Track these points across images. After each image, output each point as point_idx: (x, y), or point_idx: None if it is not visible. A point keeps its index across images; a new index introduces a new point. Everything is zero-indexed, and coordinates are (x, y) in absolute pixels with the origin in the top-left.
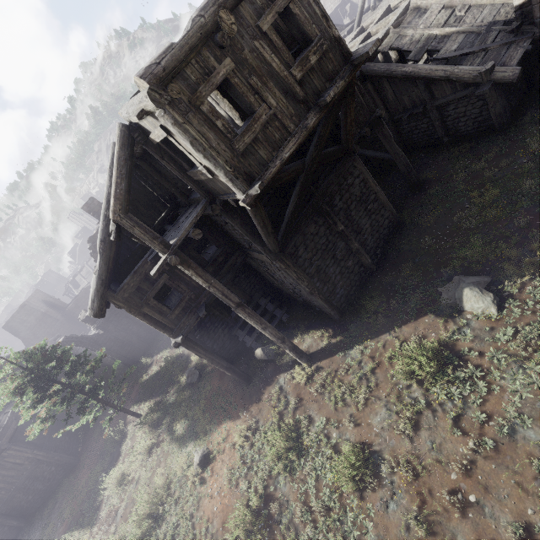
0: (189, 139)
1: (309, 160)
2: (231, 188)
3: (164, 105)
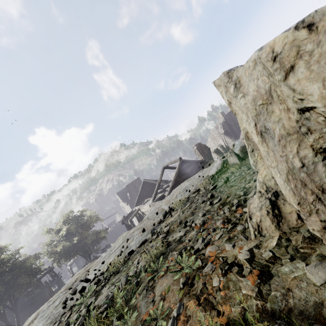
0: None
1: None
2: None
3: None
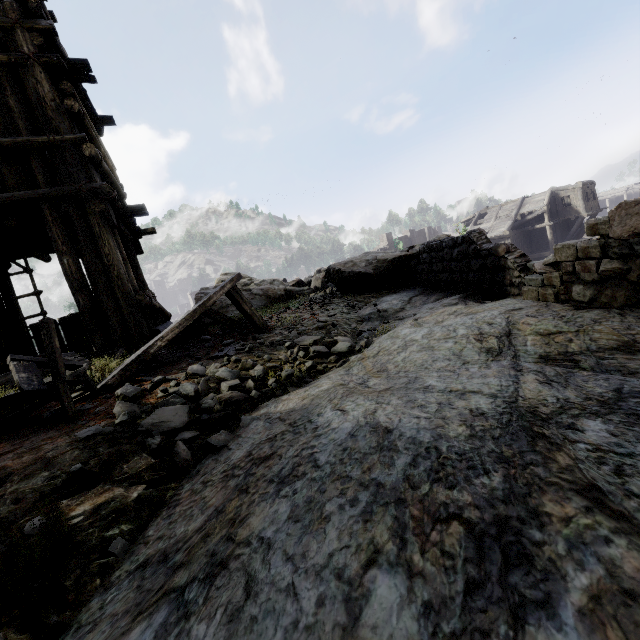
0: (582, 196)
1: (583, 225)
2: (582, 211)
3: (582, 188)
